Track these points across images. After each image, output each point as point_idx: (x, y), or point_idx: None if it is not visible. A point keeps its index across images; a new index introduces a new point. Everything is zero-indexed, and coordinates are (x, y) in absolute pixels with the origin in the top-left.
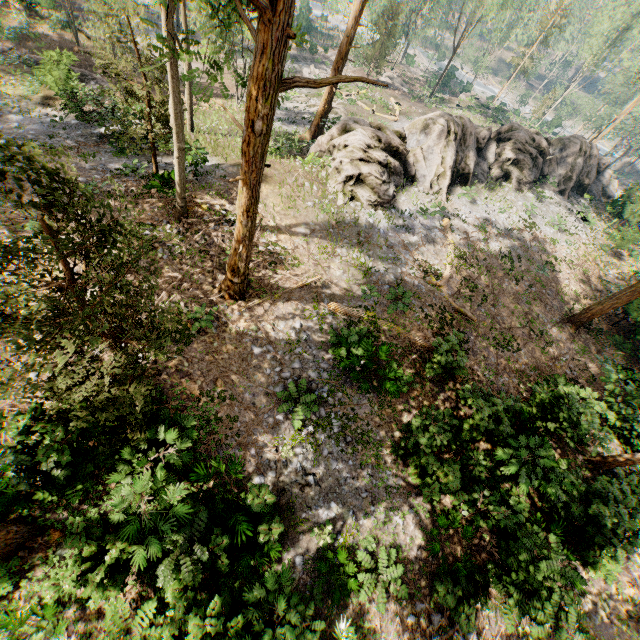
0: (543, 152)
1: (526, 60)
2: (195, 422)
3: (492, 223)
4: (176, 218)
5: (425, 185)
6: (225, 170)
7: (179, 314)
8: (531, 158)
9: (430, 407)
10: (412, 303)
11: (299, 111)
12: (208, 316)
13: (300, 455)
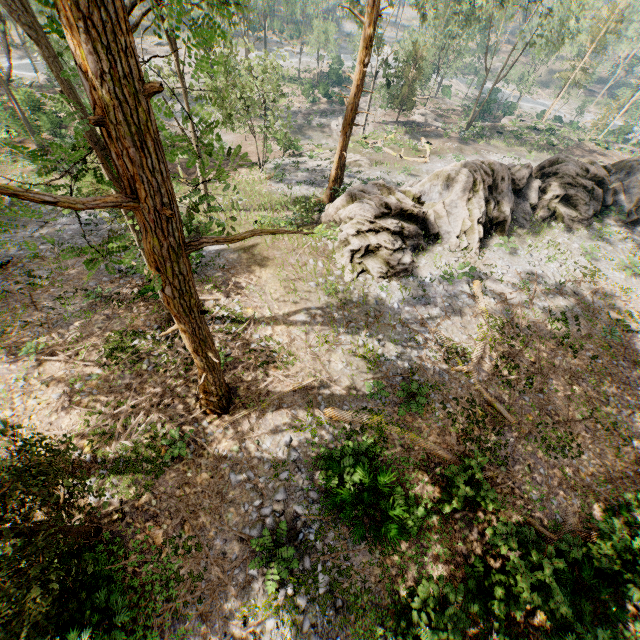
0: (601, 182)
1: (577, 73)
2: (125, 617)
3: (538, 277)
4: (166, 322)
5: (451, 242)
6: (224, 259)
7: (154, 438)
8: (586, 191)
9: (452, 549)
10: (431, 397)
11: (320, 170)
12: (181, 442)
13: (274, 629)
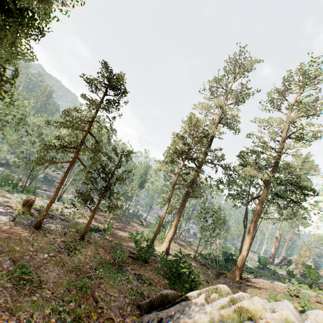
0: None
1: None
2: None
3: None
4: None
5: None
6: None
7: None
8: None
9: None
10: None
11: None
12: None
13: None
